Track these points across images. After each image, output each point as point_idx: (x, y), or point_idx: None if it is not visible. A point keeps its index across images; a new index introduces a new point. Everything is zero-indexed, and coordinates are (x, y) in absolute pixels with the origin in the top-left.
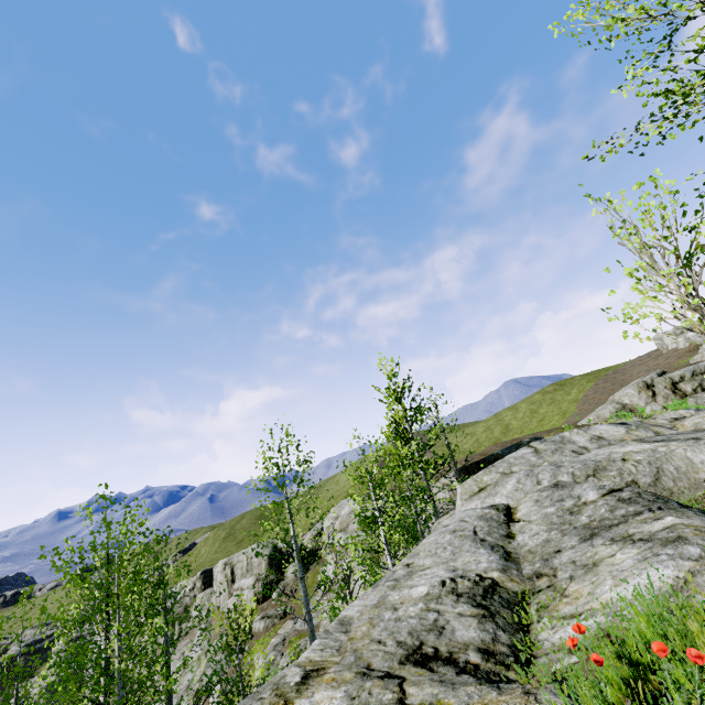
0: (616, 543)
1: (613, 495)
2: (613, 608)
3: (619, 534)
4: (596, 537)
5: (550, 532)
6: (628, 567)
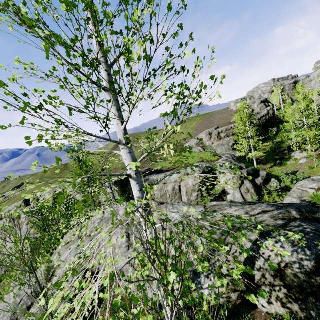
0: None
1: (62, 301)
2: None
3: None
4: None
5: (34, 317)
6: None
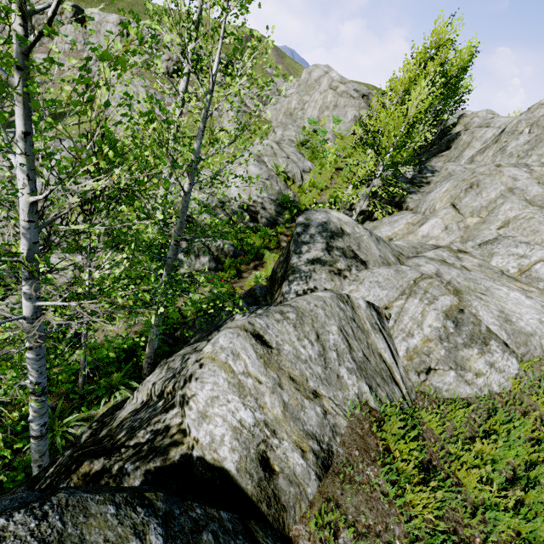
0: None
1: None
2: None
3: None
4: None
5: None
6: None
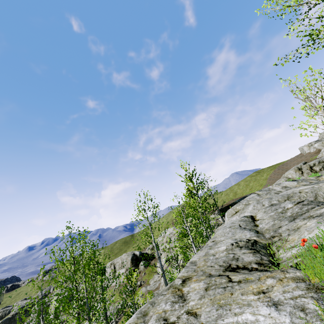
0: (306, 219)
1: (299, 203)
2: (310, 240)
3: (306, 216)
4: (296, 219)
5: (274, 221)
6: (313, 226)
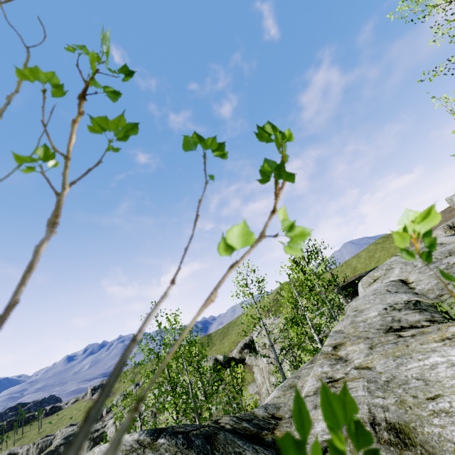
0: None
1: None
2: None
3: None
4: None
5: (437, 279)
6: None
